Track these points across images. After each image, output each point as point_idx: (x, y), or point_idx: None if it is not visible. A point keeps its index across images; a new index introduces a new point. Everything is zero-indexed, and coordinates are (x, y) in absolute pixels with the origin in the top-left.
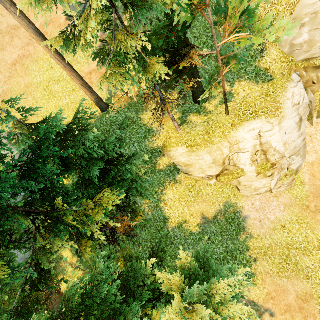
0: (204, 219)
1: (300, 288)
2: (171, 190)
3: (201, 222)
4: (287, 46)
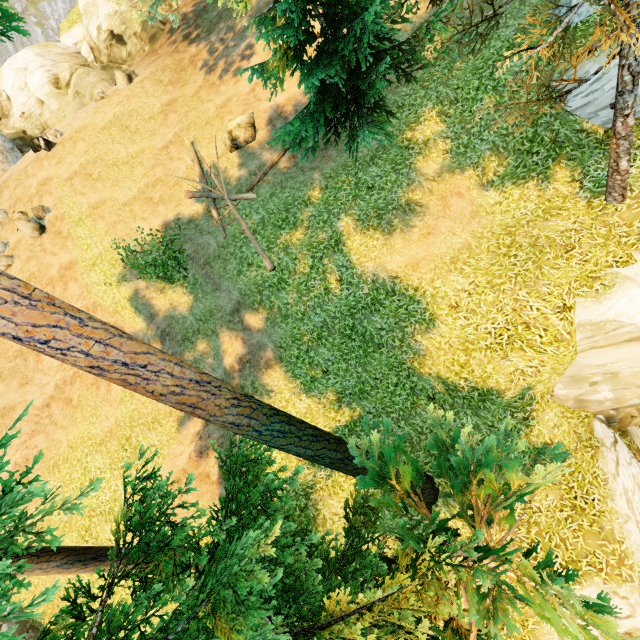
0: None
1: None
2: None
3: None
4: (568, 400)
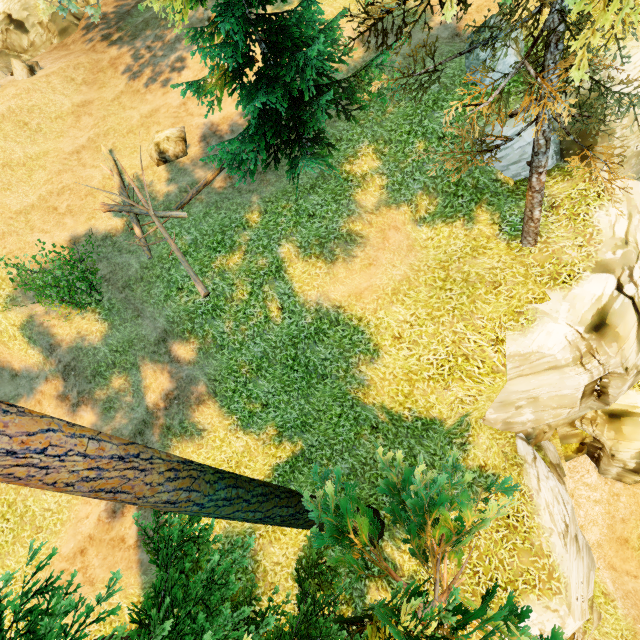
0: None
1: None
2: None
3: None
4: (497, 423)
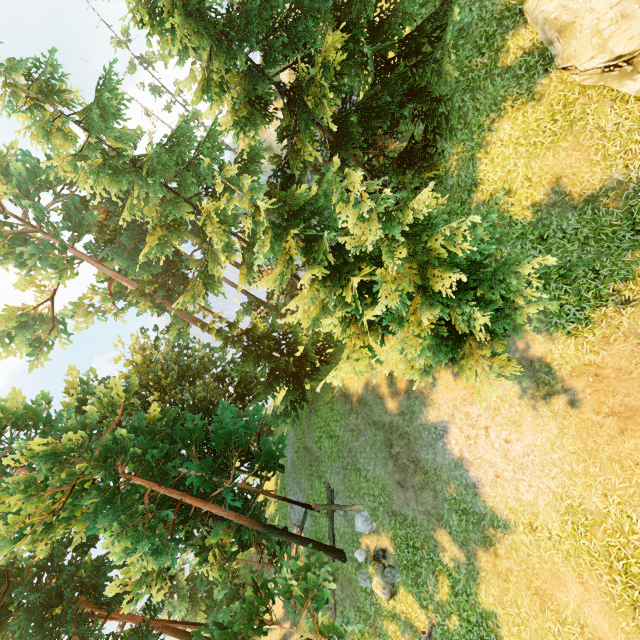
0: (554, 195)
1: None
2: (512, 119)
3: (543, 201)
4: None
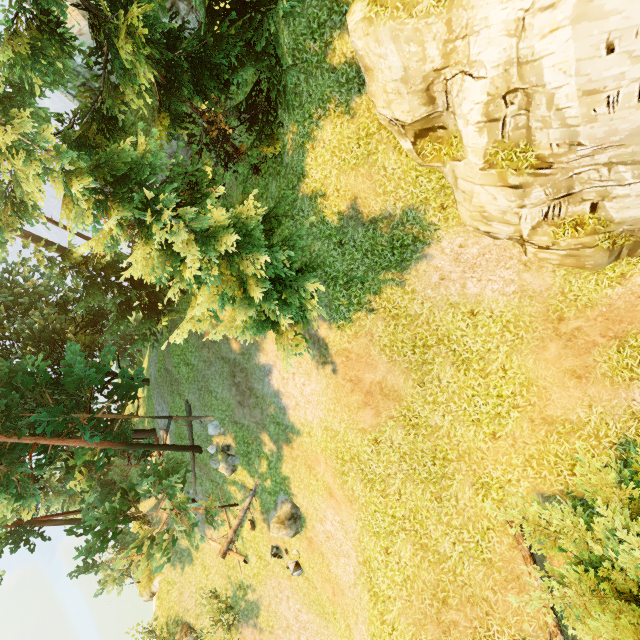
0: (352, 211)
1: (395, 381)
2: (333, 124)
3: (345, 212)
4: None
